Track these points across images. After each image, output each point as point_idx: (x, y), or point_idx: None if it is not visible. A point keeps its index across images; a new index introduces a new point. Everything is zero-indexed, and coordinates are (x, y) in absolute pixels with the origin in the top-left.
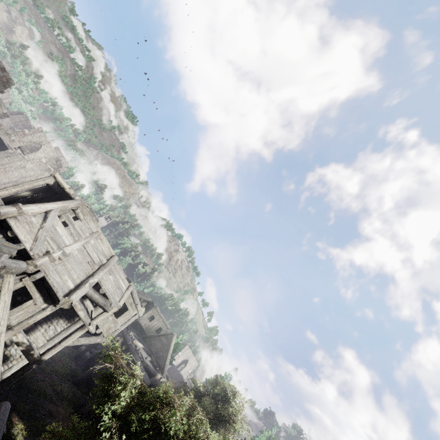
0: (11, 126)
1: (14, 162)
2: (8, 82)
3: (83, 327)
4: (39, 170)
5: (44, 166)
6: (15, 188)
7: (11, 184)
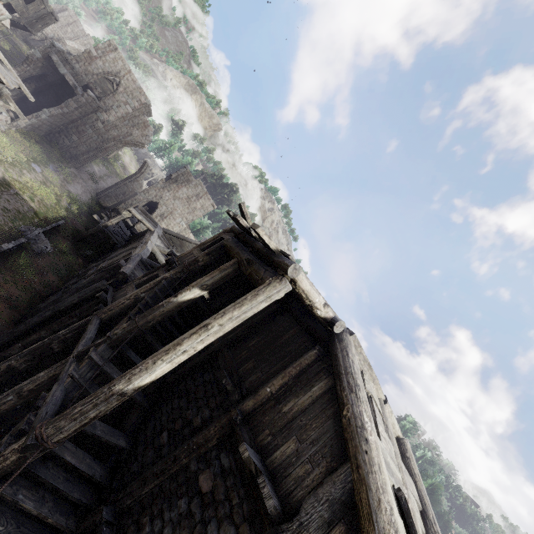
0: (59, 35)
1: (87, 115)
2: None
3: None
4: (124, 126)
5: (129, 118)
6: (202, 340)
7: (91, 154)
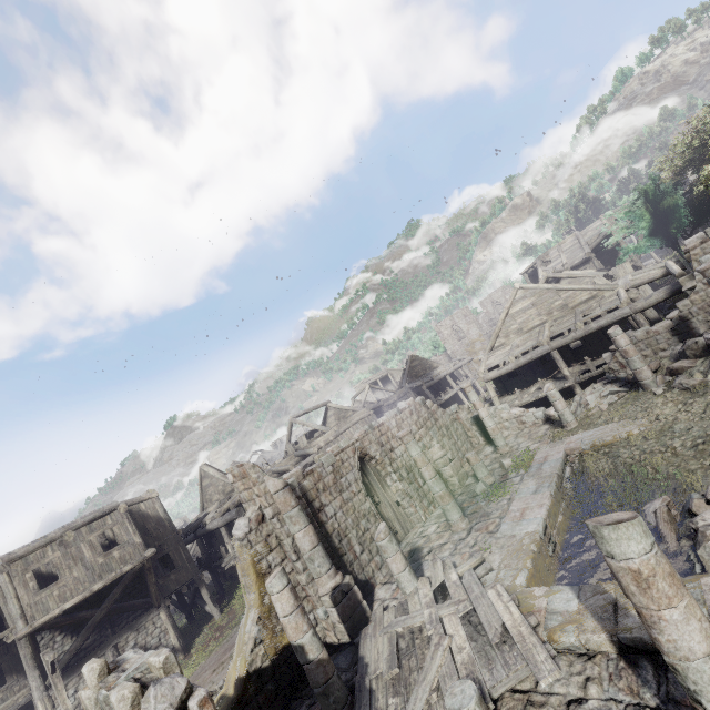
0: None
1: None
2: (467, 308)
3: (619, 244)
4: None
5: None
6: None
7: None
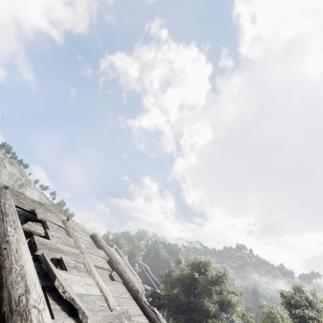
0: None
1: None
2: None
3: None
4: None
5: None
6: None
7: None
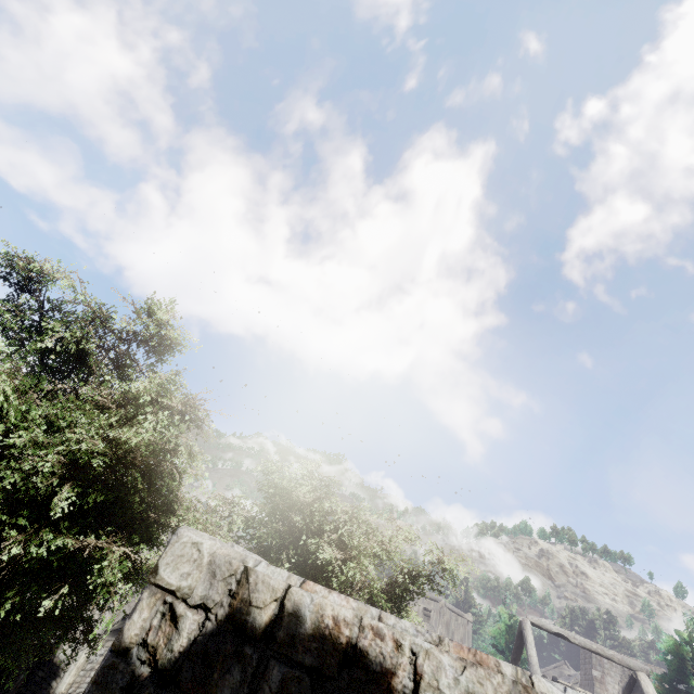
0: None
1: None
2: None
3: None
4: None
5: None
6: None
7: None
